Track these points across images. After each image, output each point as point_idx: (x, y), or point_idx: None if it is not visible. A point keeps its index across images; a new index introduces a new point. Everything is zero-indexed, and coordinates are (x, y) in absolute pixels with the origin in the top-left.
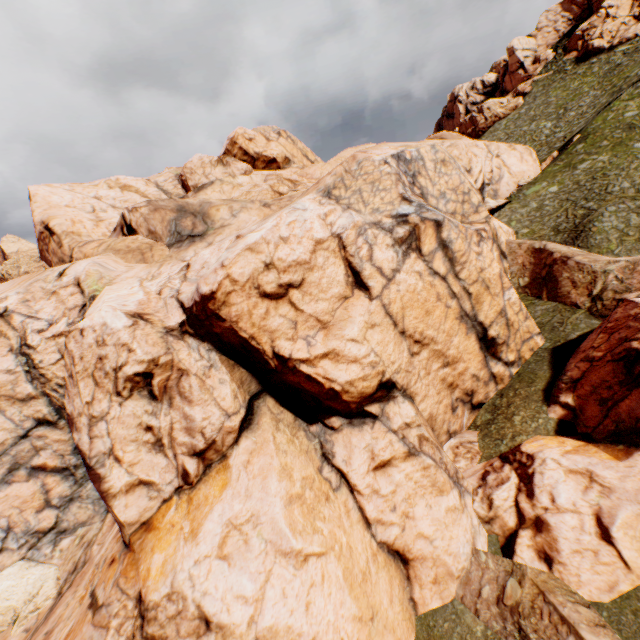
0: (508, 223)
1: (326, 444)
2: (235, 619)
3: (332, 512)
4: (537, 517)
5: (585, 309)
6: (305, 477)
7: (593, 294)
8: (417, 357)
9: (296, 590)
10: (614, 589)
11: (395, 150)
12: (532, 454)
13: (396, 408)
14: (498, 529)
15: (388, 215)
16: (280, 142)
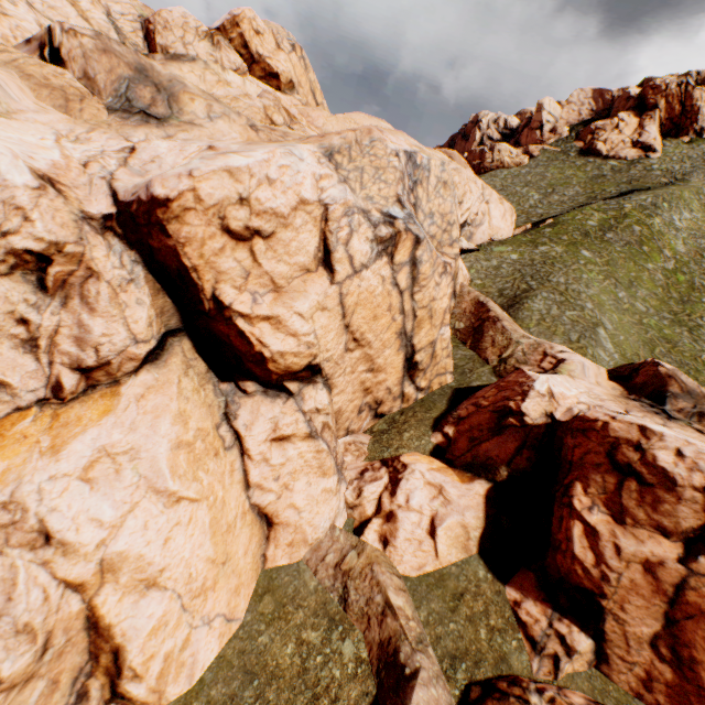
0: (469, 269)
1: (232, 405)
2: (83, 539)
3: (217, 467)
4: (391, 511)
5: (492, 366)
6: (201, 429)
7: (502, 357)
8: (350, 354)
9: (160, 525)
10: (422, 569)
11: (410, 147)
12: (407, 464)
13: (314, 392)
14: (357, 515)
15: (379, 209)
16: (291, 58)
